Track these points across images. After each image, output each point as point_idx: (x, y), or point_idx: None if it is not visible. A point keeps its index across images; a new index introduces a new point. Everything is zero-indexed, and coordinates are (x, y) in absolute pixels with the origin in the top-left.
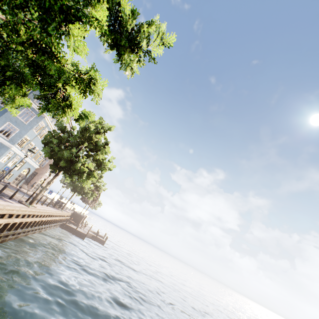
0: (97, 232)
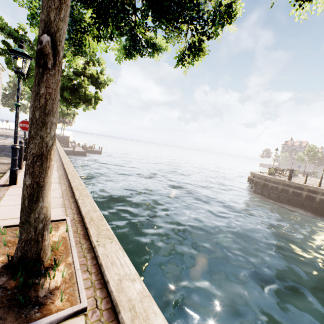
0: (85, 145)
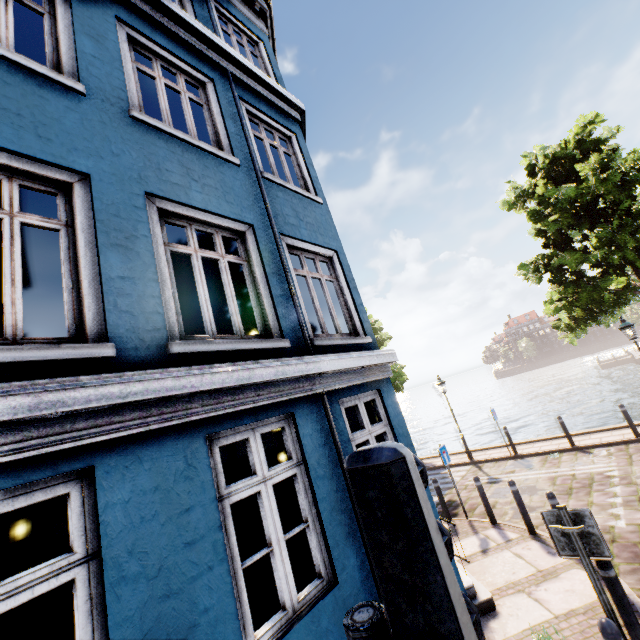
0: None
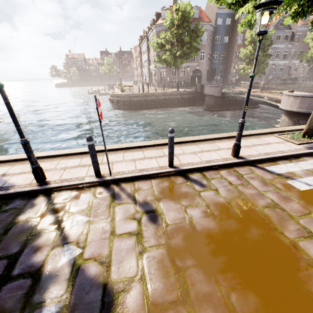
0: None
